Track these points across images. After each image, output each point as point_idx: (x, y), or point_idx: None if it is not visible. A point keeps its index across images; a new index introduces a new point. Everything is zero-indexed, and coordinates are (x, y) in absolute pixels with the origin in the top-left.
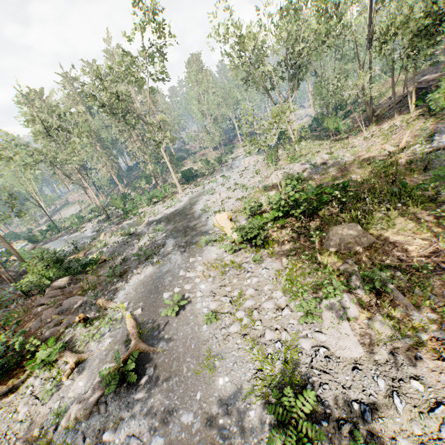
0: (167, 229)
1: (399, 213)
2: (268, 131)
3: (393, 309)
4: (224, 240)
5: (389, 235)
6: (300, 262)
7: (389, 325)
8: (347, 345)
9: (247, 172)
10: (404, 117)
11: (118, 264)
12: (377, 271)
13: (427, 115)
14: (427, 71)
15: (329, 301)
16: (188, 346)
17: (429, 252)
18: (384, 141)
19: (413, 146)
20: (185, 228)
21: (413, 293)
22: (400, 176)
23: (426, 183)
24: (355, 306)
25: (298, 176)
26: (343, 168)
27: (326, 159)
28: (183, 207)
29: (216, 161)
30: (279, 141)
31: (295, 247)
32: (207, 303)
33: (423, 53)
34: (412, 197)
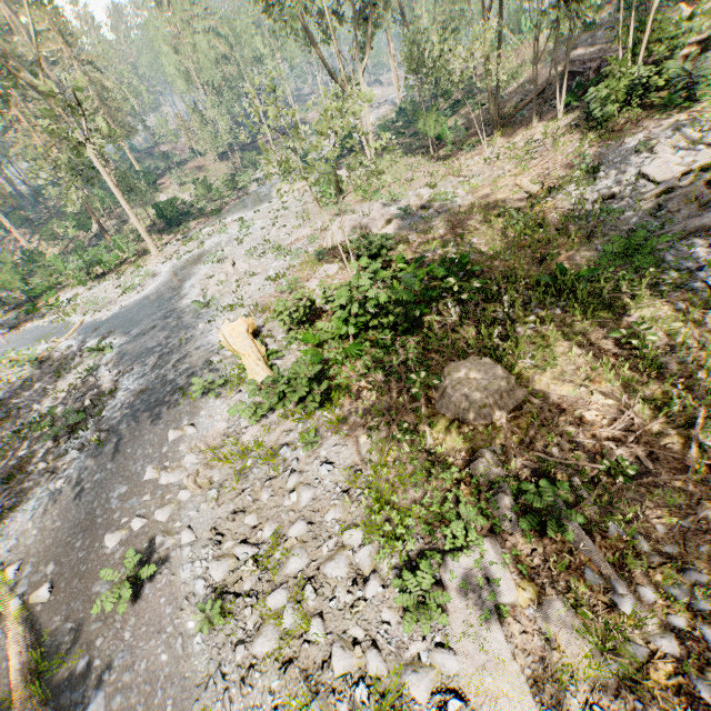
0: (122, 346)
1: (559, 329)
2: (316, 146)
3: (576, 574)
4: (242, 382)
5: (549, 382)
6: (395, 446)
7: (576, 626)
8: (502, 687)
9: (287, 213)
10: (548, 127)
11: (5, 444)
12: (545, 487)
13: (586, 127)
14: (580, 40)
15: (457, 562)
16: (157, 707)
17: (620, 426)
18: (518, 170)
19: (566, 186)
20: (163, 346)
21: (606, 532)
22: (553, 248)
23: (597, 267)
24: (508, 573)
25: (382, 244)
26: (455, 221)
27: (426, 199)
28: (158, 291)
29: (226, 185)
30: (343, 150)
31: (383, 405)
32: (205, 565)
33: (592, 1)
34: (580, 300)
